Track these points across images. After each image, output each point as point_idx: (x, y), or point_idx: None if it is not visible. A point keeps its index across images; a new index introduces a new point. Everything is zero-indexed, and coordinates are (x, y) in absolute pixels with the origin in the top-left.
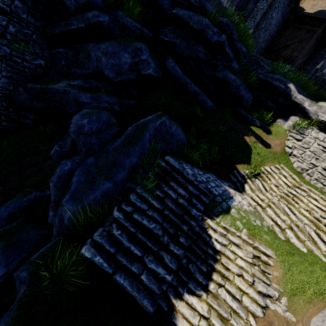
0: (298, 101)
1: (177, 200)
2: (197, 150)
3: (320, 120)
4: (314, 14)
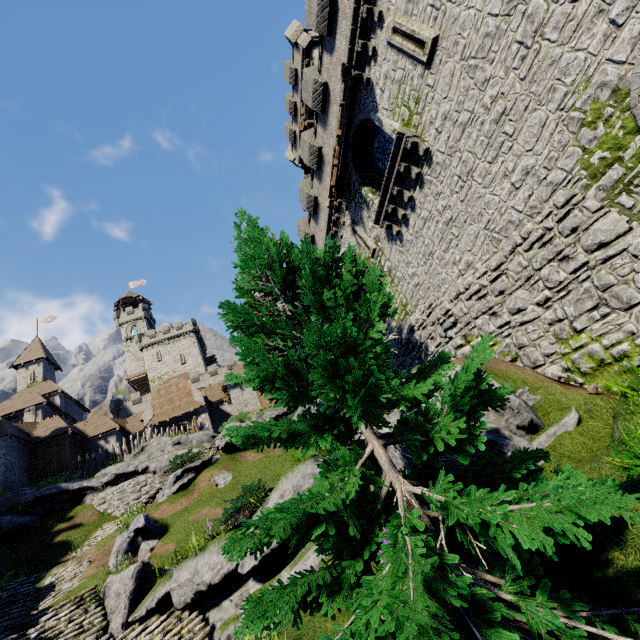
0: (78, 487)
1: (2, 598)
2: (4, 584)
3: (105, 482)
4: (51, 434)
